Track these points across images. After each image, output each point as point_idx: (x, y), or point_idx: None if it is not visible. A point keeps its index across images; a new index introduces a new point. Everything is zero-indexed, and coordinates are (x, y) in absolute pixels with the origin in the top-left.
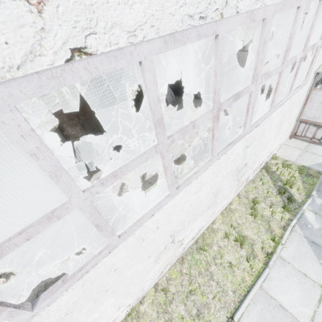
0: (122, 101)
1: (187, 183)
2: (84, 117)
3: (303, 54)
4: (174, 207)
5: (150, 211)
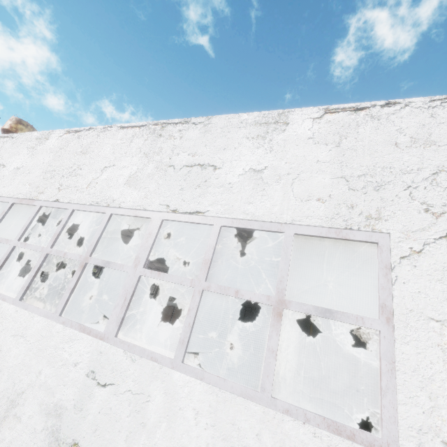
0: (216, 347)
1: (26, 307)
2: (172, 331)
3: (269, 298)
4: (2, 316)
5: (3, 294)
